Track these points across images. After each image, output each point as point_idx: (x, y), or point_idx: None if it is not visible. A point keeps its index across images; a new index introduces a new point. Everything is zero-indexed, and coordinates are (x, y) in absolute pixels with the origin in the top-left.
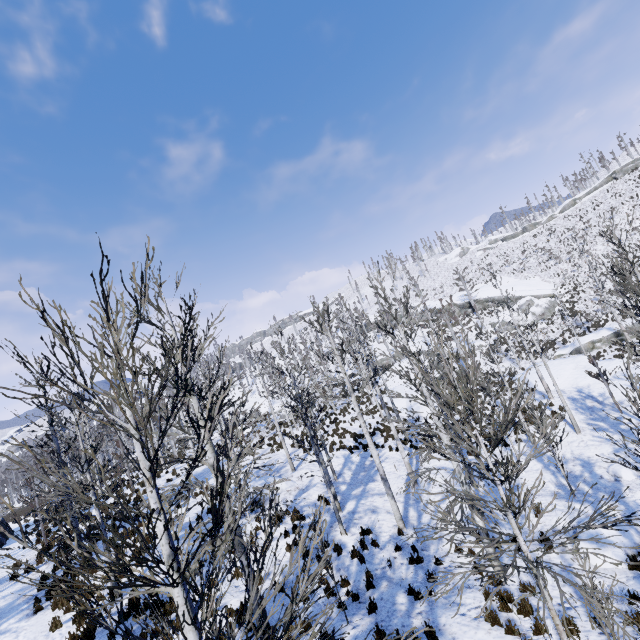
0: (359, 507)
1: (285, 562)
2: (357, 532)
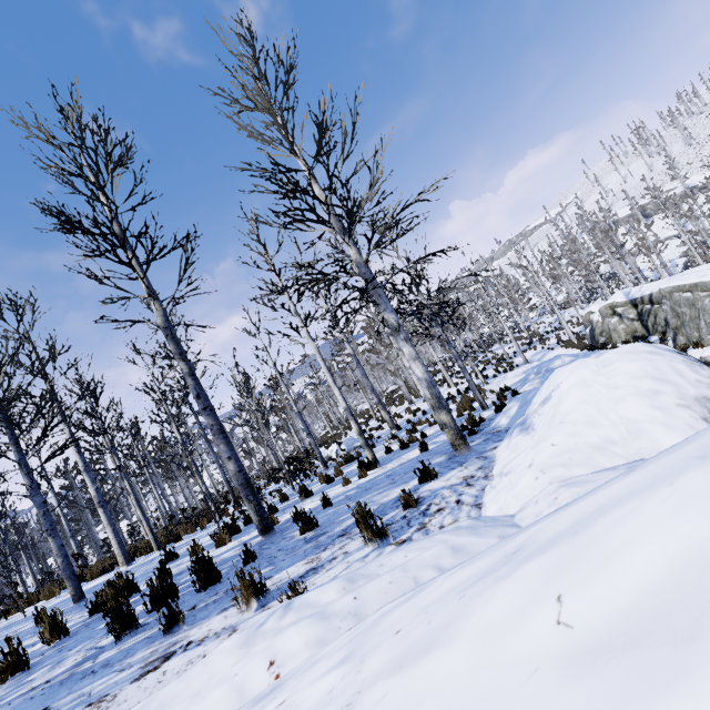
0: None
1: None
2: None
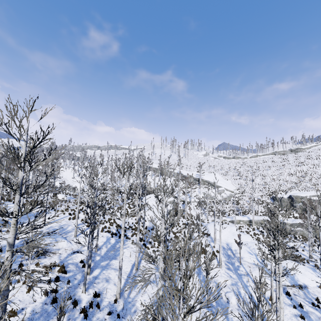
0: (100, 275)
1: (38, 303)
2: (92, 293)
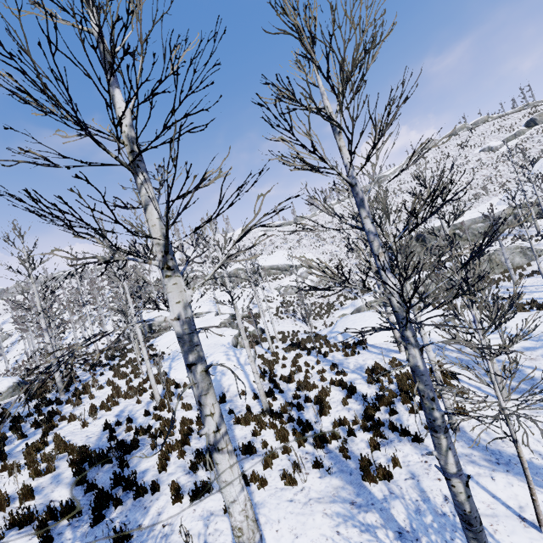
0: None
1: None
2: None
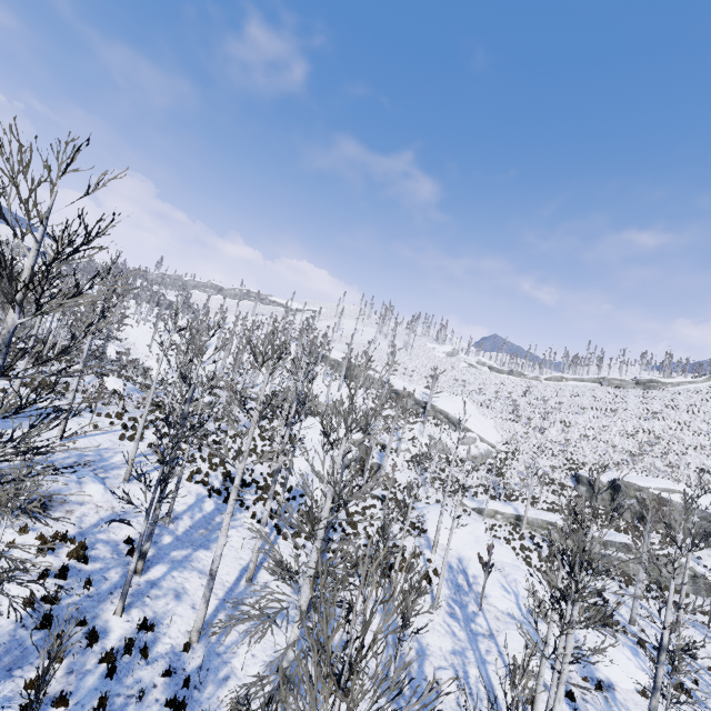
0: (166, 580)
1: (7, 621)
2: (137, 619)
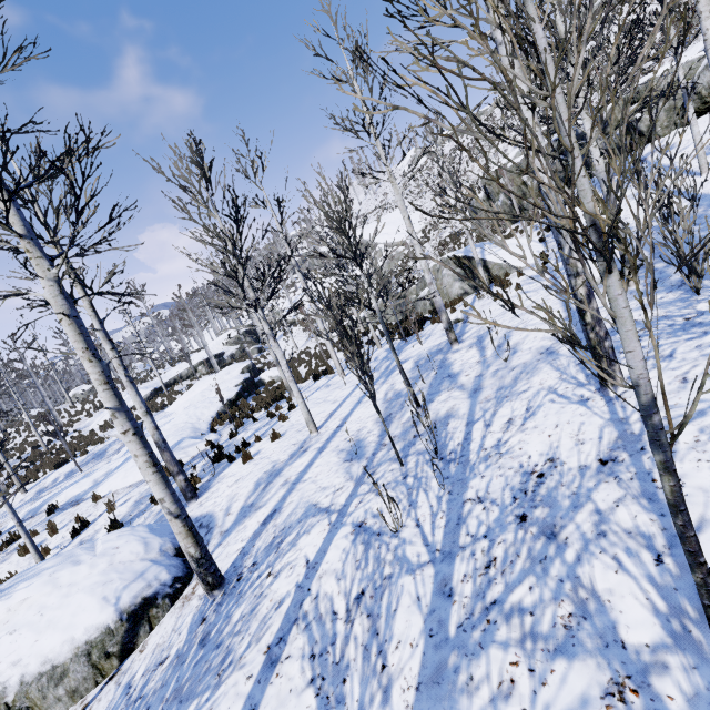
0: None
1: None
2: None
